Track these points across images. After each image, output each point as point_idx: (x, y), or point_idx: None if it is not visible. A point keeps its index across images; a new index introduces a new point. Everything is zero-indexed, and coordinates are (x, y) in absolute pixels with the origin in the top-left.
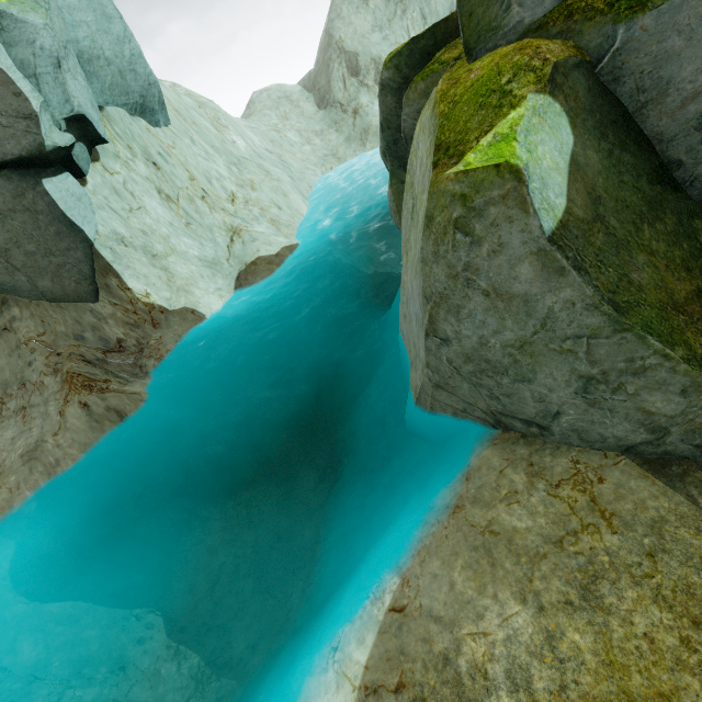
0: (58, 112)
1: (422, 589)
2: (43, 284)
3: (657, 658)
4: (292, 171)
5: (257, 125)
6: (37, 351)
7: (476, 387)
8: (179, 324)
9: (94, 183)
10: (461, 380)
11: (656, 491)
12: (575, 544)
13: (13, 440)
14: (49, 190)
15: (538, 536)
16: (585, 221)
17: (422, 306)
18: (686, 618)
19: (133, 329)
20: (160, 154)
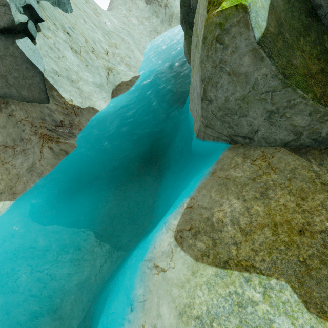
0: (18, 3)
1: (199, 200)
2: (24, 93)
3: (287, 211)
4: (134, 39)
5: (115, 14)
6: (26, 125)
7: (223, 123)
8: (87, 114)
9: (40, 43)
10: (216, 120)
11: (294, 159)
12: (260, 179)
13: (22, 163)
14: (20, 46)
15: (245, 178)
16: (274, 34)
17: (200, 86)
18: (299, 198)
19: (66, 116)
20: (70, 27)
